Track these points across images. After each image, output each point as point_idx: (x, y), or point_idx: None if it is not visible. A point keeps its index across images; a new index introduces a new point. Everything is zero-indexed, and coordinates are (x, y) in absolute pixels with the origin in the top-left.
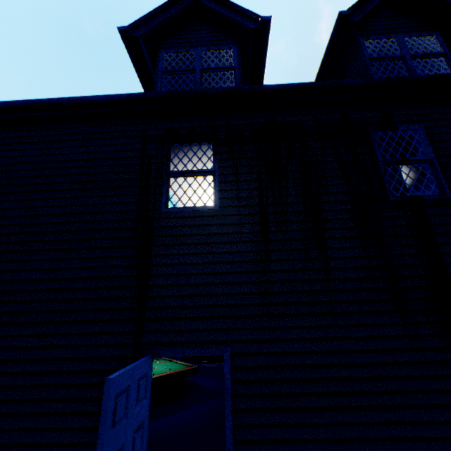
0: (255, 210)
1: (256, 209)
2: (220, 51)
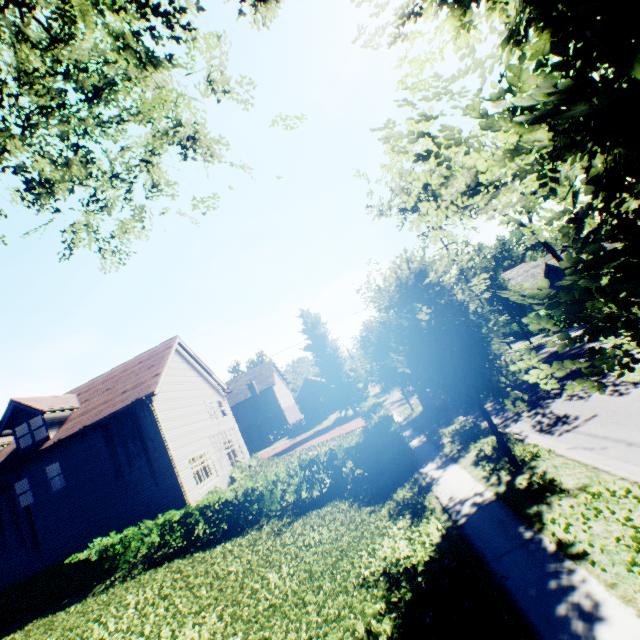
0: None
1: None
2: None
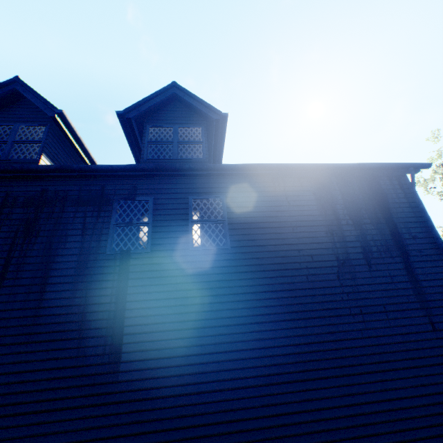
0: (1, 261)
1: (3, 261)
2: (38, 127)
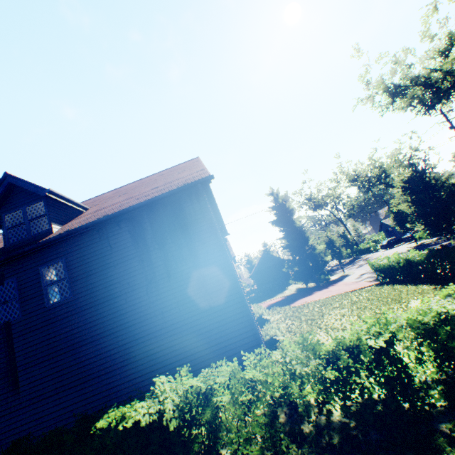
0: None
1: None
2: None
